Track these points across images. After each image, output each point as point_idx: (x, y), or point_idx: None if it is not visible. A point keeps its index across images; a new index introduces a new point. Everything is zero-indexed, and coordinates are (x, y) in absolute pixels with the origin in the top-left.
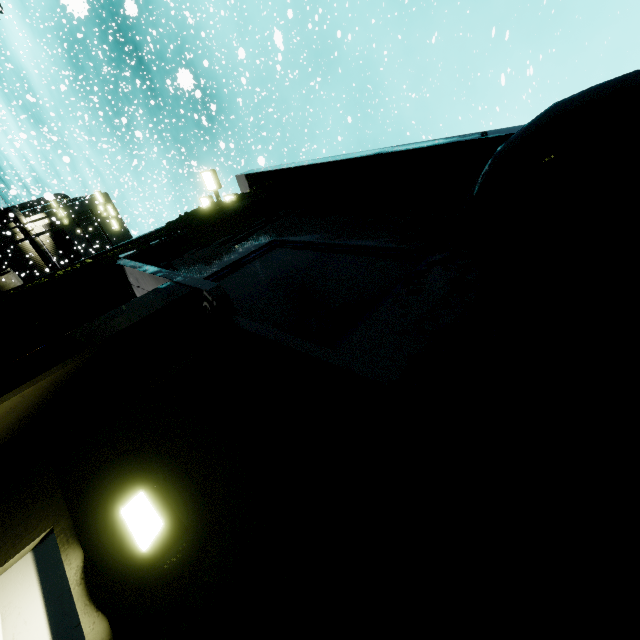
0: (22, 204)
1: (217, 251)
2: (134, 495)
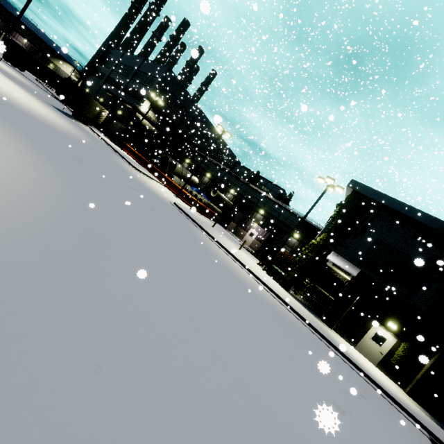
0: (91, 62)
1: (354, 238)
2: (385, 321)
